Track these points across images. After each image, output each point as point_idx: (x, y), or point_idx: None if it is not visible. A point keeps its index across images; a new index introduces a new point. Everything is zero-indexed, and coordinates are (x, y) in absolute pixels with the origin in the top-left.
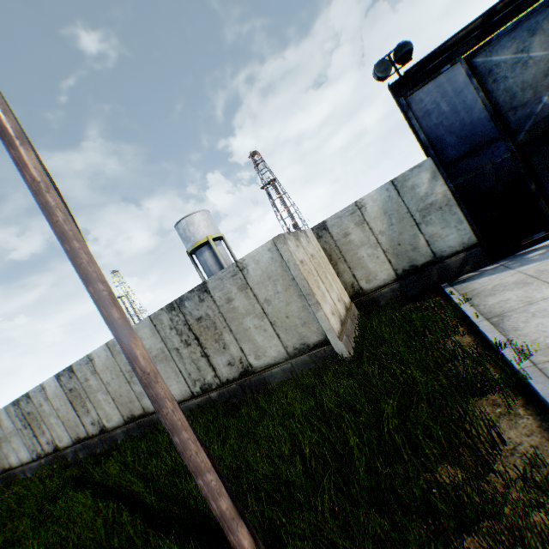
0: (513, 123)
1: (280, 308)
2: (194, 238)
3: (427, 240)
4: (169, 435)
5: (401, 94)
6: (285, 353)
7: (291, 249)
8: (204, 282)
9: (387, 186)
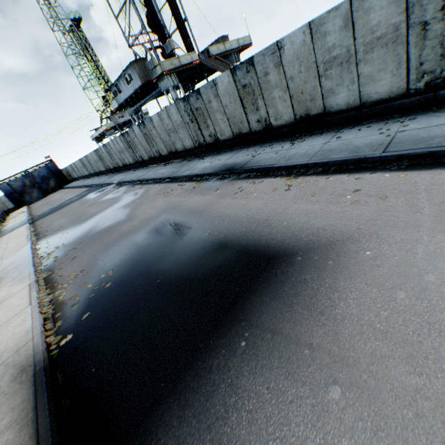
0: (17, 191)
1: None
2: None
3: (7, 207)
4: None
5: None
6: None
7: None
8: None
9: None
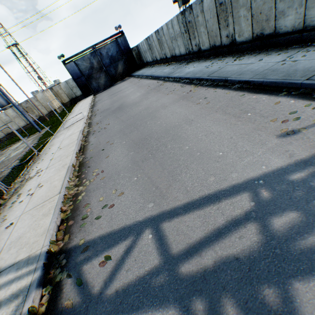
0: (84, 74)
1: (46, 104)
2: None
3: (74, 93)
4: (39, 110)
5: (64, 65)
6: (48, 112)
7: (46, 94)
8: (27, 99)
9: (65, 82)
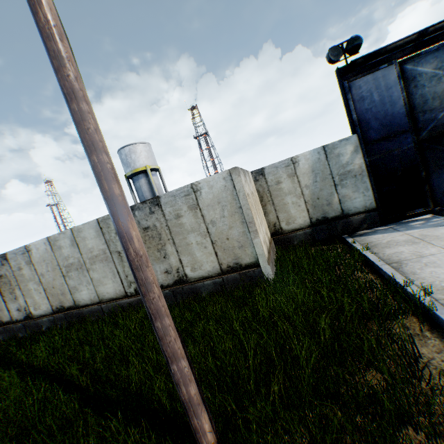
0: (420, 123)
1: (222, 230)
2: (134, 165)
3: (340, 199)
4: (151, 320)
5: (346, 78)
6: (219, 269)
7: (242, 181)
8: (158, 196)
9: (319, 150)
